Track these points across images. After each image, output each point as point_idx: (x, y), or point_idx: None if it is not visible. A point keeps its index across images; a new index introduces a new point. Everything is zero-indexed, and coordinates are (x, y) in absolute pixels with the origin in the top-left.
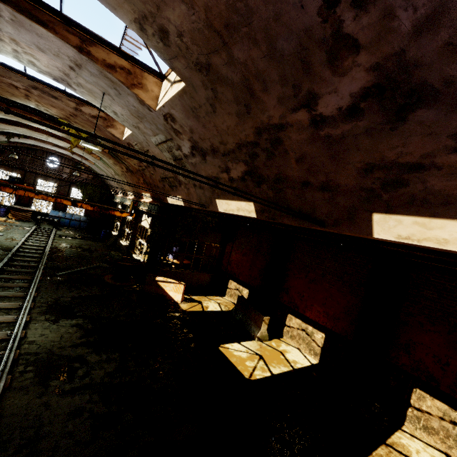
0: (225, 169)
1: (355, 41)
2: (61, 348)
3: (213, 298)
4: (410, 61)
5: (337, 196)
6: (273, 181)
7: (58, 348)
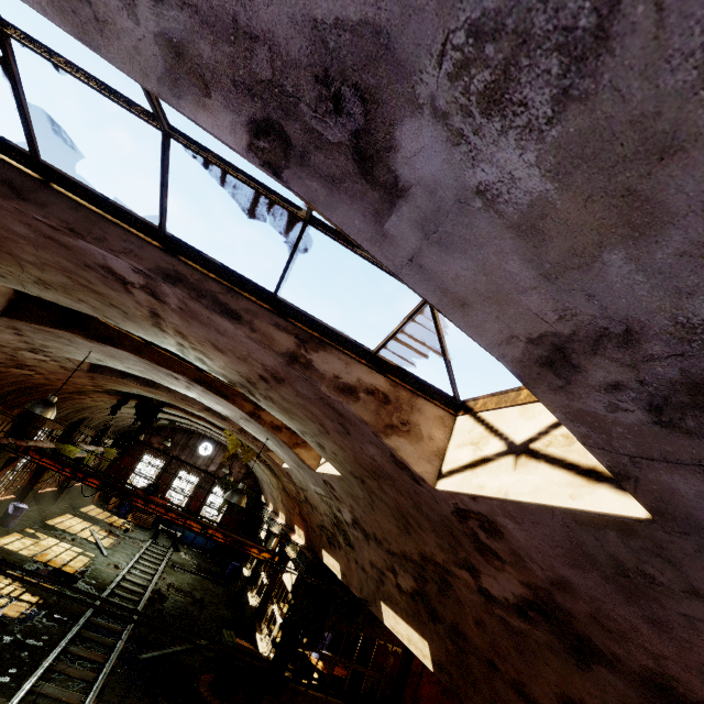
0: (391, 568)
1: (495, 552)
2: None
3: None
4: (562, 605)
5: None
6: (451, 629)
7: None
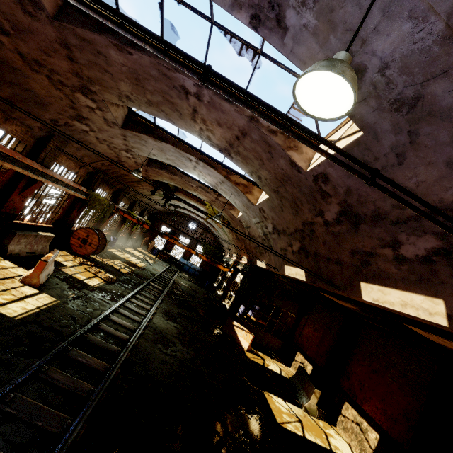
0: (290, 244)
1: (328, 193)
2: (166, 333)
3: (278, 362)
4: (349, 204)
5: (343, 268)
6: (314, 255)
7: (164, 332)
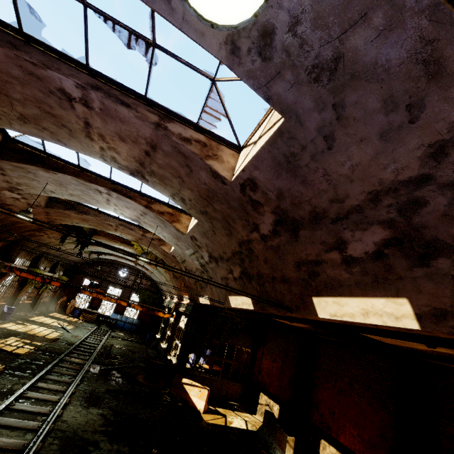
0: (230, 271)
1: (259, 202)
2: (83, 431)
3: (241, 414)
4: (284, 209)
5: (291, 285)
6: (257, 278)
7: (81, 430)
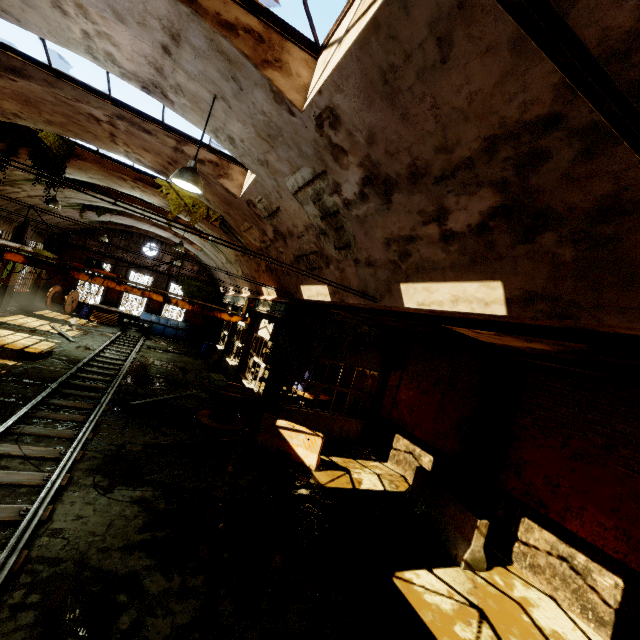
0: (434, 215)
1: None
2: (102, 550)
3: (368, 463)
4: None
5: None
6: (587, 219)
7: (97, 550)
